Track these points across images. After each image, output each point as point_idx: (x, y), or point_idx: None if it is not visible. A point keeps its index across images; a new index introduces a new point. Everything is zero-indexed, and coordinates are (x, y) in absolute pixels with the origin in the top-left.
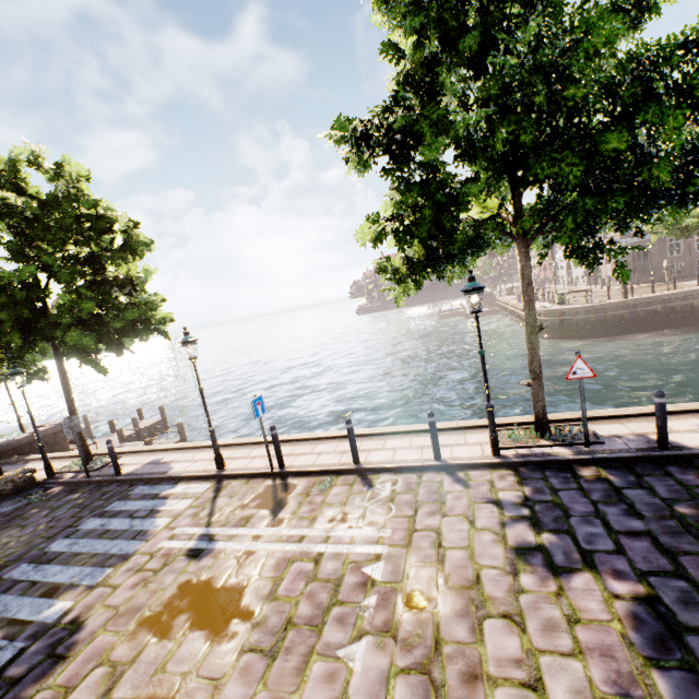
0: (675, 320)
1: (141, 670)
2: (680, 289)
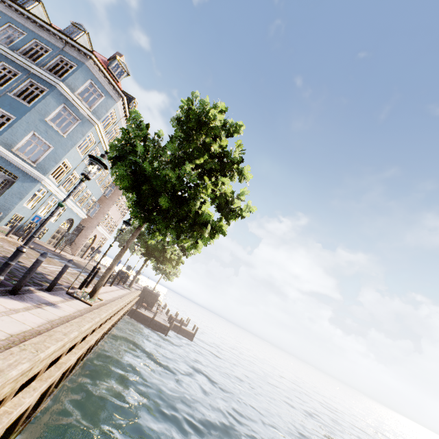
0: None
1: (30, 251)
2: None
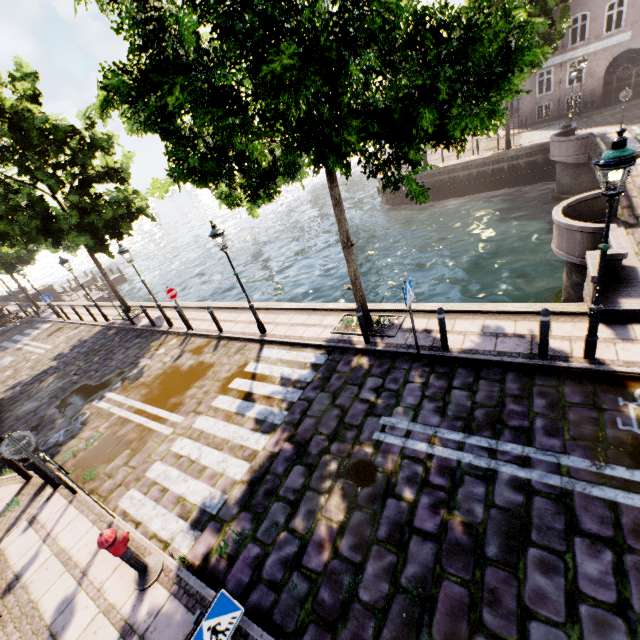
0: (461, 189)
1: None
2: (478, 155)
